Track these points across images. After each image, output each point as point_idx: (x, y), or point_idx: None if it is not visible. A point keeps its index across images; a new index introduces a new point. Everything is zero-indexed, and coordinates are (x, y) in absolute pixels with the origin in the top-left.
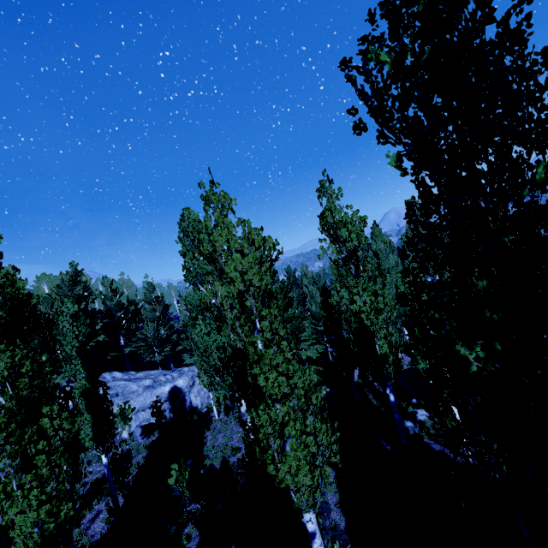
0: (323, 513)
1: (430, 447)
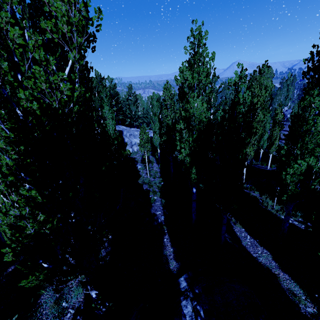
0: None
1: (254, 167)
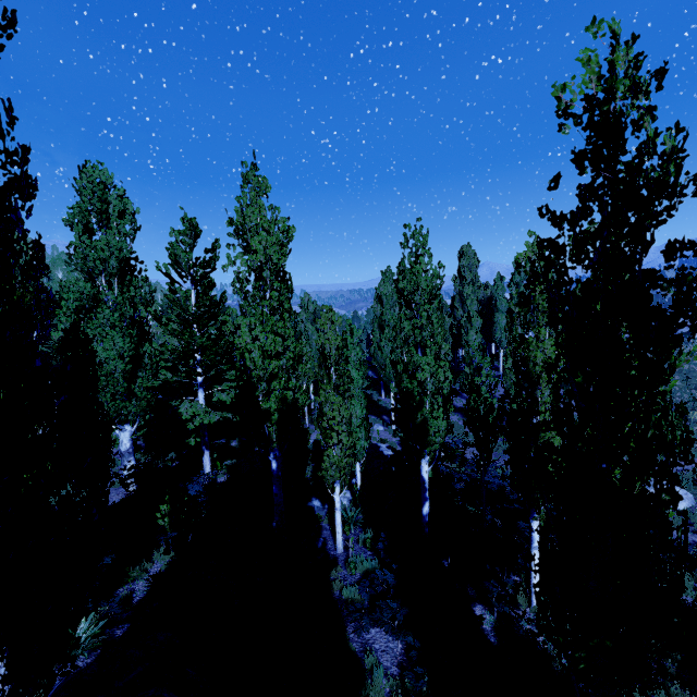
0: (123, 581)
1: (319, 532)
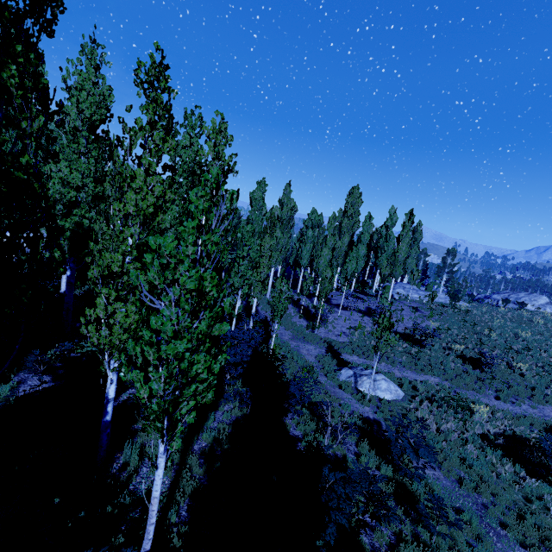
0: None
1: None
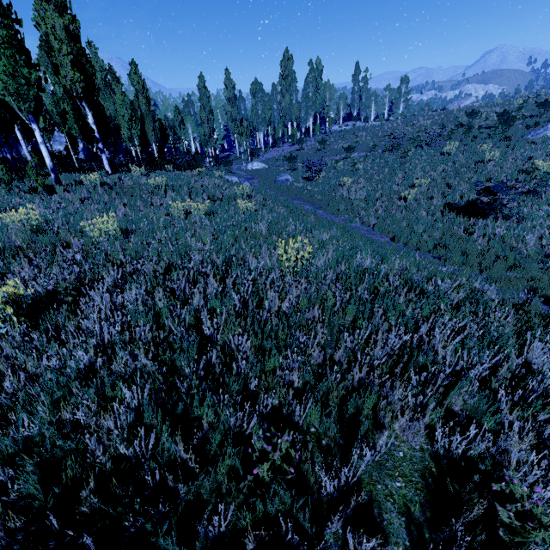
0: None
1: None
